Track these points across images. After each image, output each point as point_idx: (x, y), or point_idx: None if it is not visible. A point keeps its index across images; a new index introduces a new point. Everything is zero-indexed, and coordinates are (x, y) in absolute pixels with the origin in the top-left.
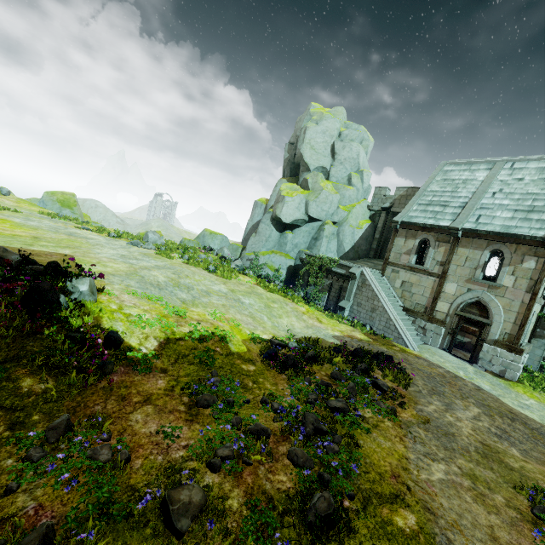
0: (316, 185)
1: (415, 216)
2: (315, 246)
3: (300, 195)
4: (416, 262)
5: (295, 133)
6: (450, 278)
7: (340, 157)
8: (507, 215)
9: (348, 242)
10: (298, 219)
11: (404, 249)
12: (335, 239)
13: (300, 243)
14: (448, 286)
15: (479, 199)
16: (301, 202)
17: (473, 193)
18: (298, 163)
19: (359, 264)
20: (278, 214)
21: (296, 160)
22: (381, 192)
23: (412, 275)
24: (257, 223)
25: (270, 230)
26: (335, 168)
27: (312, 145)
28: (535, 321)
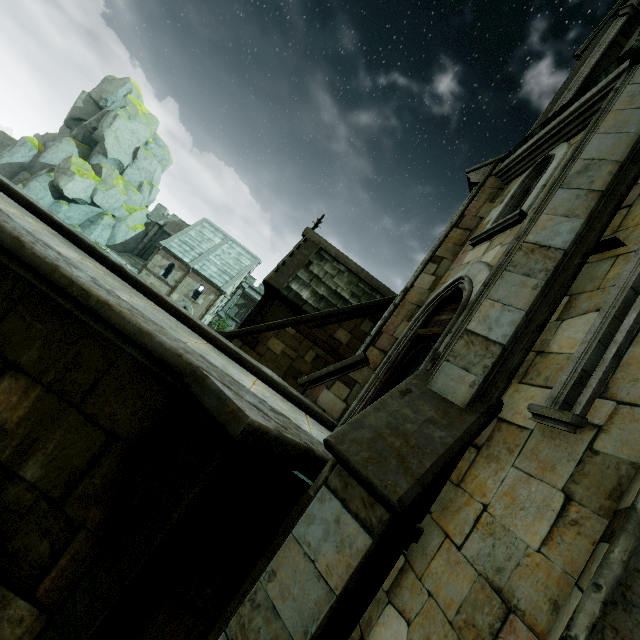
0: (110, 178)
1: (174, 247)
2: (89, 228)
3: (91, 180)
4: (166, 272)
5: (102, 93)
6: (178, 291)
7: (140, 163)
8: (215, 270)
9: (121, 237)
10: (81, 199)
11: (159, 264)
12: (110, 230)
13: (74, 218)
14: (175, 295)
15: (209, 255)
16: (90, 186)
17: (208, 249)
18: (97, 140)
19: (124, 258)
20: (62, 185)
21: (96, 137)
22: (162, 209)
23: (158, 281)
24: (18, 164)
25: (45, 193)
26: (132, 170)
27: (118, 135)
28: (208, 324)
